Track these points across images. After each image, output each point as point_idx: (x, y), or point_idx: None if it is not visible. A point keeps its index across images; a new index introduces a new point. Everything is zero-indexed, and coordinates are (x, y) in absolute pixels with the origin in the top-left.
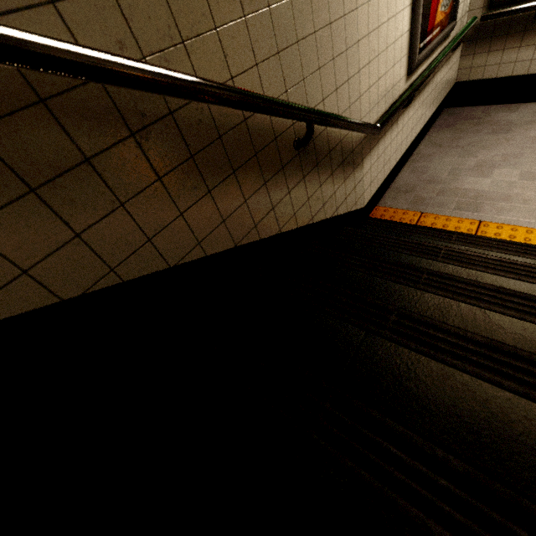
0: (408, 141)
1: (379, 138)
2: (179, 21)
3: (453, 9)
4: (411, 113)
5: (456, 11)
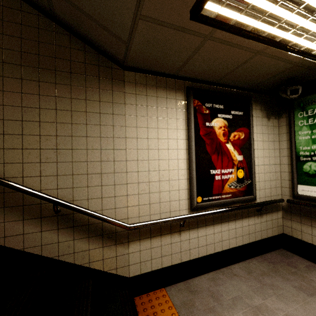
0: (202, 252)
1: (154, 235)
2: (6, 158)
3: (251, 189)
4: (203, 233)
5: (253, 191)
